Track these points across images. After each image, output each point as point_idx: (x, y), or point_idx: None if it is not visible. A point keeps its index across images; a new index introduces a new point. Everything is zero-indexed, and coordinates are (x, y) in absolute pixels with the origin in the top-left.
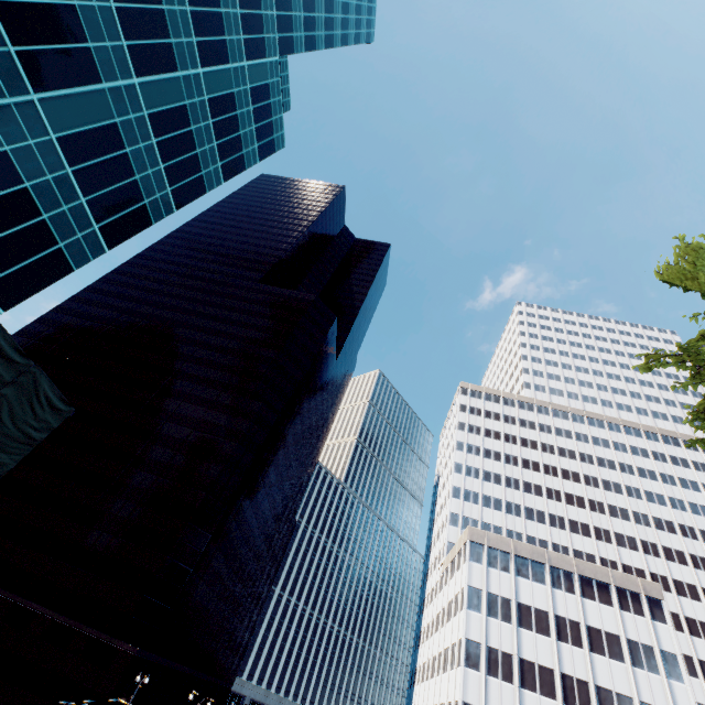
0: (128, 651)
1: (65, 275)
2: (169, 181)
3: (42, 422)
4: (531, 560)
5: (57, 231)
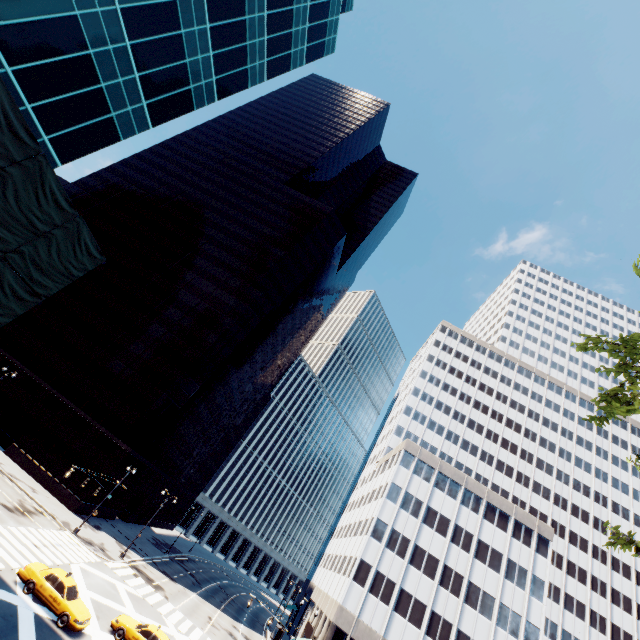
0: (125, 449)
1: (113, 143)
2: (215, 69)
3: (80, 263)
4: (451, 479)
5: (111, 101)
